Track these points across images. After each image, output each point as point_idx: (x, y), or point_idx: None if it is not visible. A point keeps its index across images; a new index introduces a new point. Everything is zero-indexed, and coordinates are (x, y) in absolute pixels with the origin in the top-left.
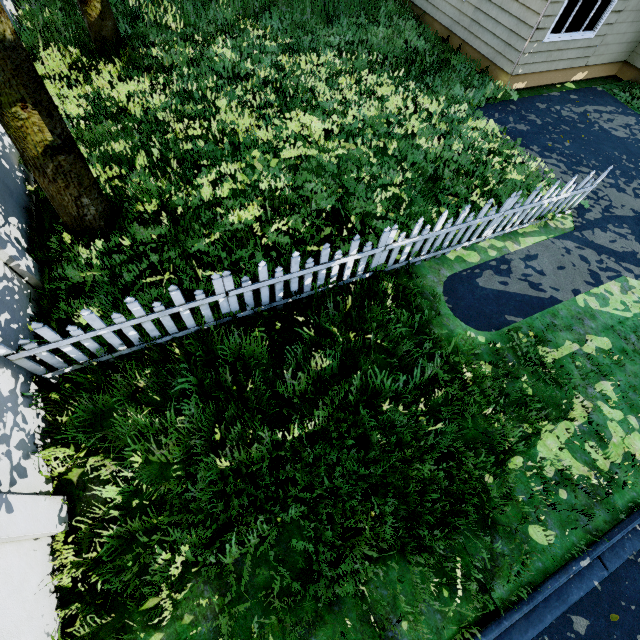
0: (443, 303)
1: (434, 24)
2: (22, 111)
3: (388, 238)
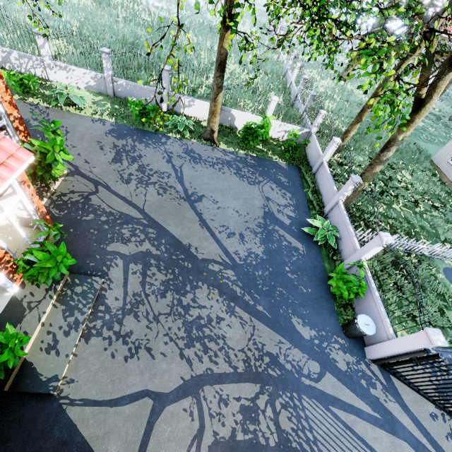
0: (442, 273)
1: (444, 177)
2: (366, 183)
3: (436, 246)
